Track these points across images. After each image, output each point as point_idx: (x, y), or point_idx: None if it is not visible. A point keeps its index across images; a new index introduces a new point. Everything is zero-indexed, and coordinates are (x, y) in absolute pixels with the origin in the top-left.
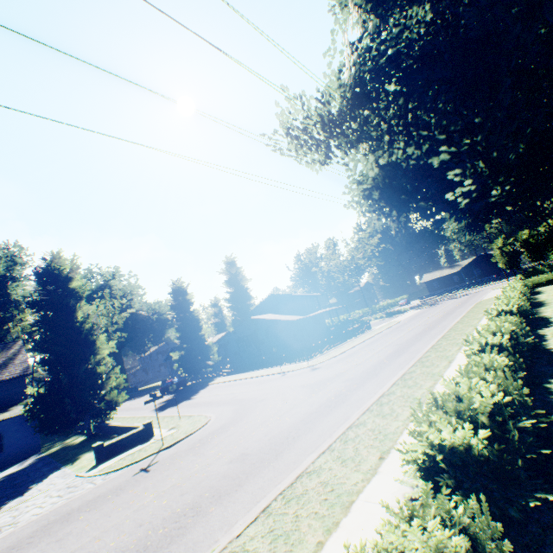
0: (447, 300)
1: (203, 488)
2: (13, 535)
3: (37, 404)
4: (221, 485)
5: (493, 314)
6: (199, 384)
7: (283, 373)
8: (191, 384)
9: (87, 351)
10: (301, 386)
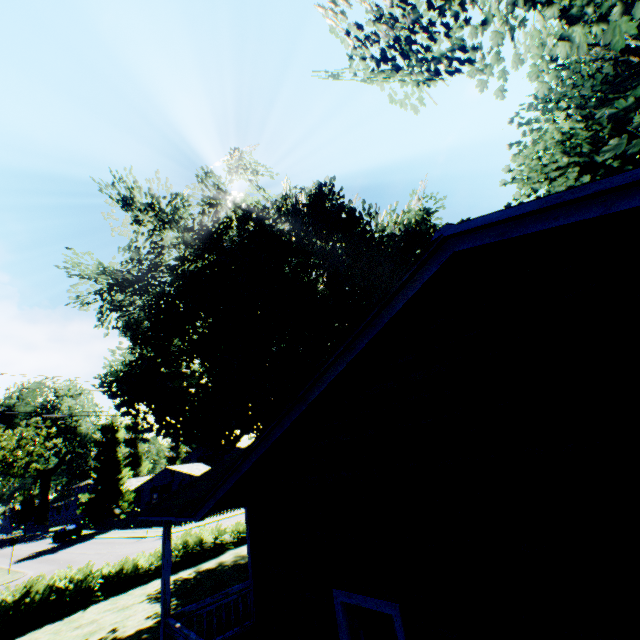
0: None
1: None
2: None
3: None
4: None
5: None
6: (89, 535)
7: (143, 538)
8: (87, 534)
9: None
10: (115, 556)
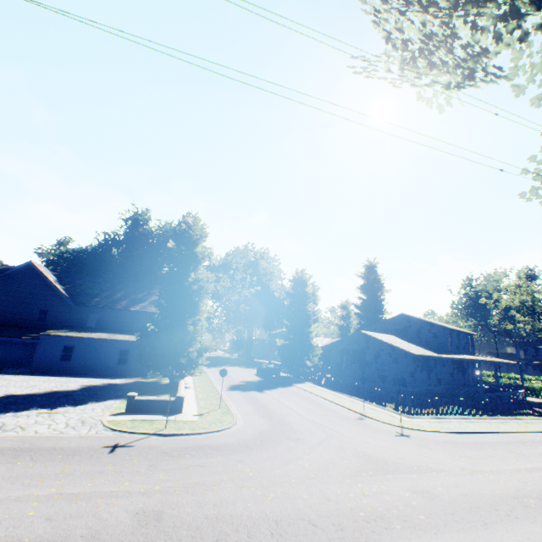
0: None
1: (60, 532)
2: (1, 440)
3: (142, 338)
4: None
5: None
6: (286, 380)
7: (362, 416)
8: (283, 376)
9: (191, 309)
10: (353, 452)
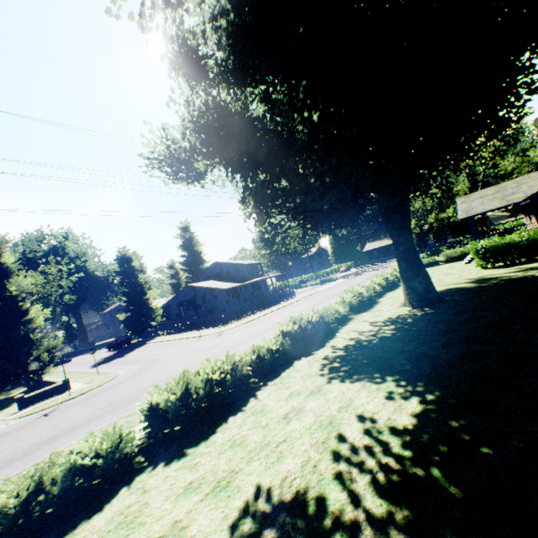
0: (370, 271)
1: (68, 426)
2: None
3: None
4: (80, 424)
5: (338, 299)
6: (140, 343)
7: (200, 337)
8: (135, 342)
9: (23, 318)
10: (195, 351)
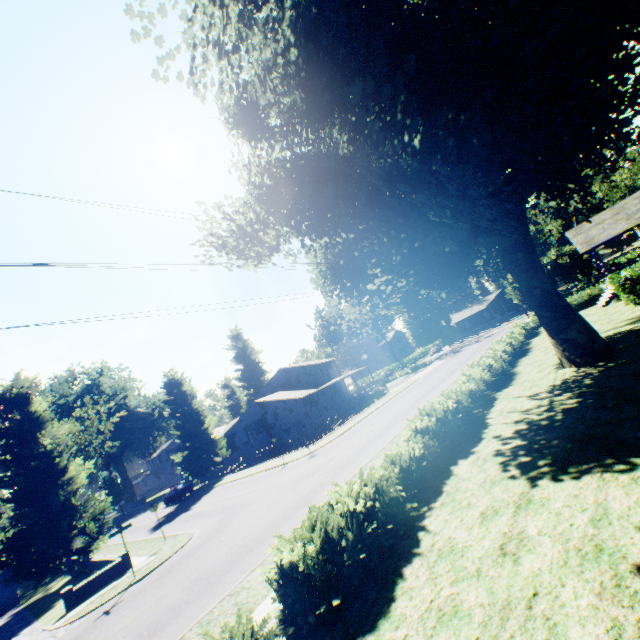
0: (471, 344)
1: (145, 626)
2: None
3: (5, 552)
4: (162, 619)
5: (463, 378)
6: (205, 488)
7: (285, 465)
8: (198, 488)
9: (61, 478)
10: (288, 483)
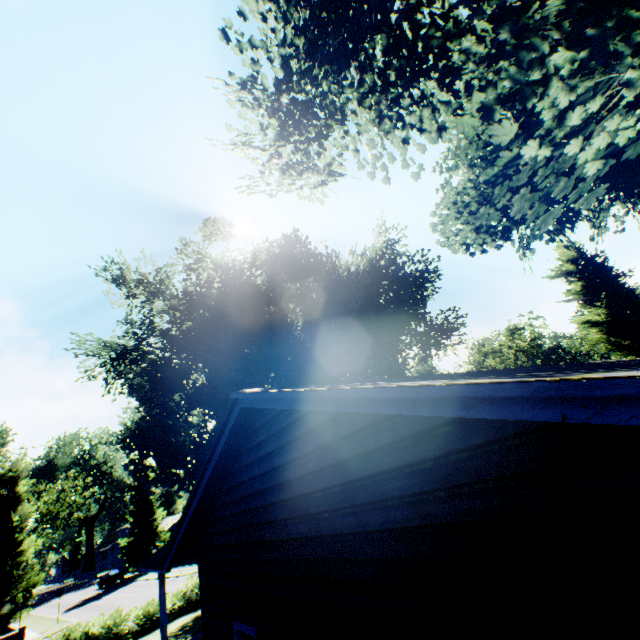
0: None
1: None
2: None
3: None
4: None
5: None
6: (131, 579)
7: (177, 577)
8: (129, 577)
9: (16, 549)
10: (150, 597)
